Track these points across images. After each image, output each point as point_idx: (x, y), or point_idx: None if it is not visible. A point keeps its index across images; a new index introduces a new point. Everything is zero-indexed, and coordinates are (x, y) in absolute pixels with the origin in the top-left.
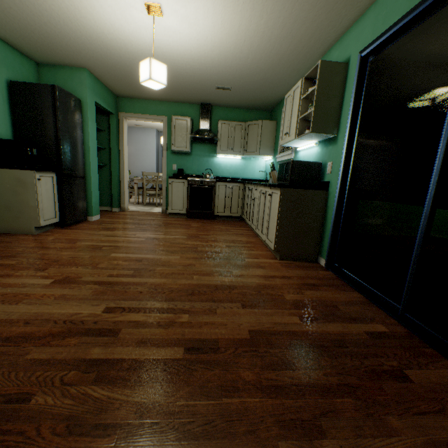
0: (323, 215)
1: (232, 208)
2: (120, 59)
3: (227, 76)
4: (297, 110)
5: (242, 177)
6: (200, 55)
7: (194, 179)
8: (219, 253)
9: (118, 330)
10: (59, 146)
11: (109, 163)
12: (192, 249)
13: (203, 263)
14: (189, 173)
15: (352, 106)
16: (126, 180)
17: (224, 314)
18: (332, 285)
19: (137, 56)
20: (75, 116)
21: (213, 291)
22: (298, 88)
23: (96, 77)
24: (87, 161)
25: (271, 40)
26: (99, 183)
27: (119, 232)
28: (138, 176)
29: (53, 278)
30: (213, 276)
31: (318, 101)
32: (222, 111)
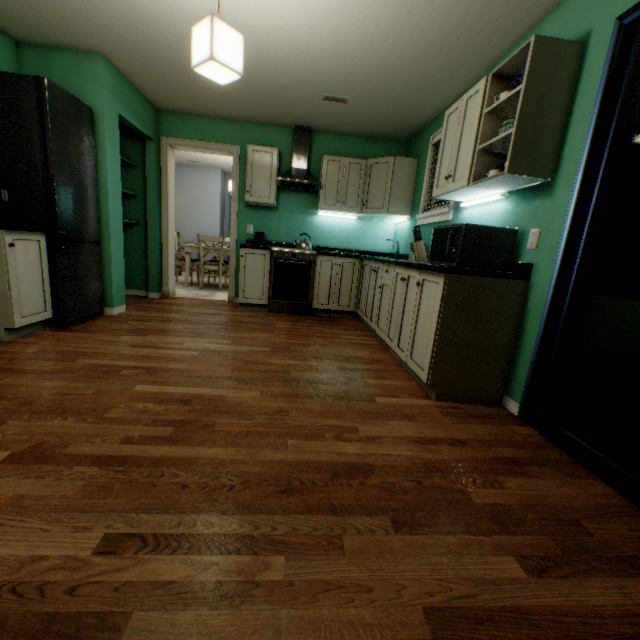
0: (517, 323)
1: (341, 299)
2: (159, 36)
3: (344, 76)
4: (475, 133)
5: (357, 248)
6: (302, 31)
7: (282, 250)
8: (328, 385)
9: (122, 620)
10: (51, 188)
11: (144, 220)
12: (281, 375)
13: (302, 408)
14: (273, 239)
15: (595, 124)
16: (171, 248)
17: (360, 553)
18: (549, 463)
19: (190, 30)
20: (82, 137)
21: (328, 482)
22: (477, 94)
23: (121, 72)
24: (104, 215)
25: (435, 2)
26: (127, 252)
27: (155, 337)
28: (192, 241)
29: (9, 449)
30: (324, 439)
31: (525, 115)
32: (329, 141)
